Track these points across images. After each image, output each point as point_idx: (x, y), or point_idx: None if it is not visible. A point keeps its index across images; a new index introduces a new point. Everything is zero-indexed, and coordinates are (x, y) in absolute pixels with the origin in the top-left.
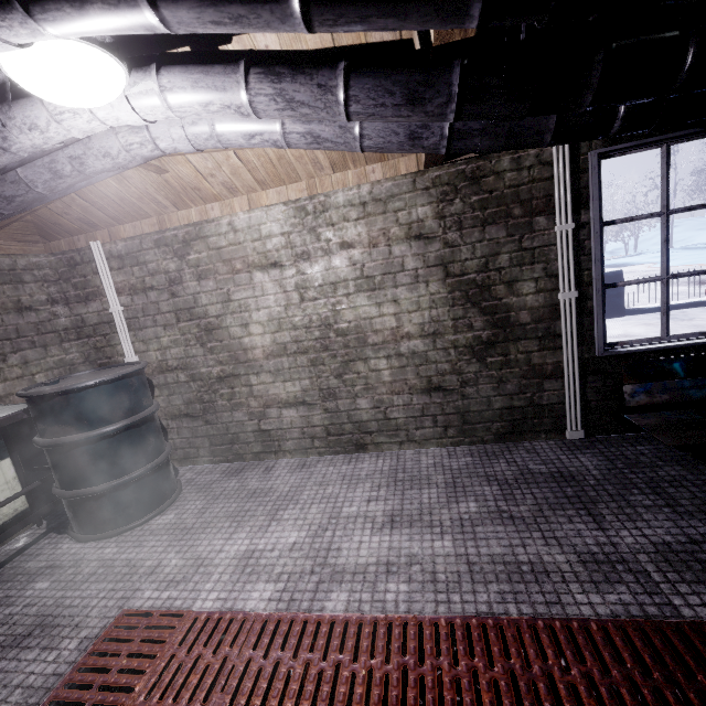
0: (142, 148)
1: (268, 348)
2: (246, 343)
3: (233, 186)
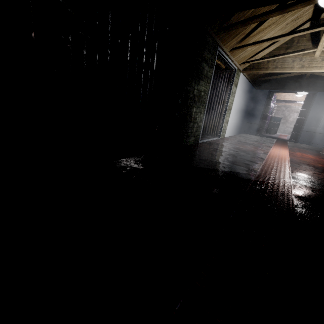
0: (299, 103)
1: (291, 121)
2: (288, 120)
3: (297, 103)
